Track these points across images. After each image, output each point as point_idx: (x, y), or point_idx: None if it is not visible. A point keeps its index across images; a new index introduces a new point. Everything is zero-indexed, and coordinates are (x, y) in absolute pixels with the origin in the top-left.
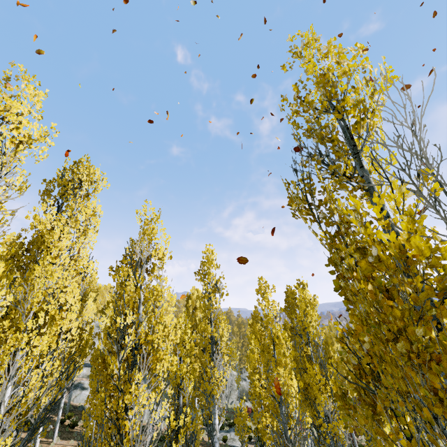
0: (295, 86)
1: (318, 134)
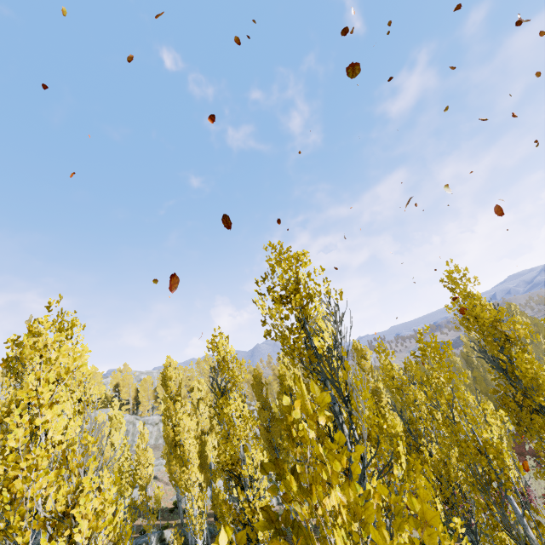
0: None
1: None
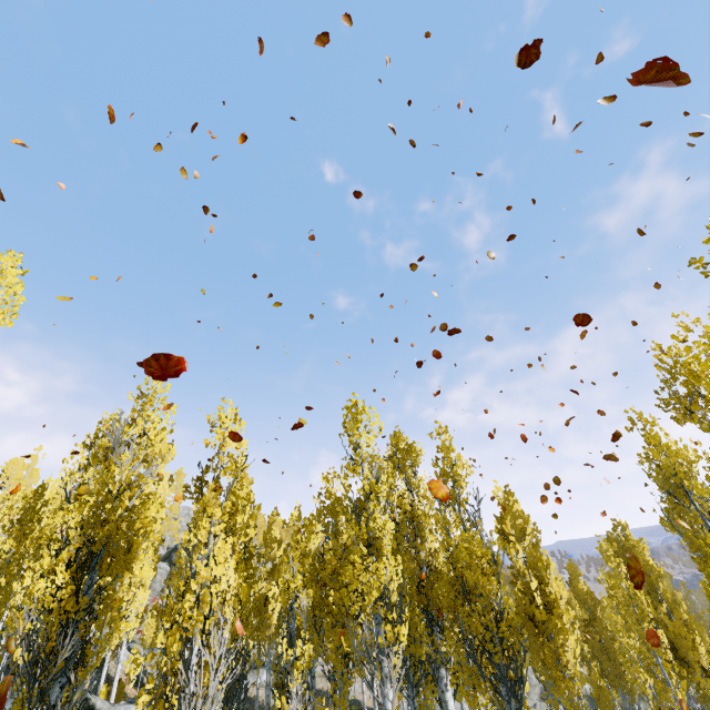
0: (647, 459)
1: (667, 486)
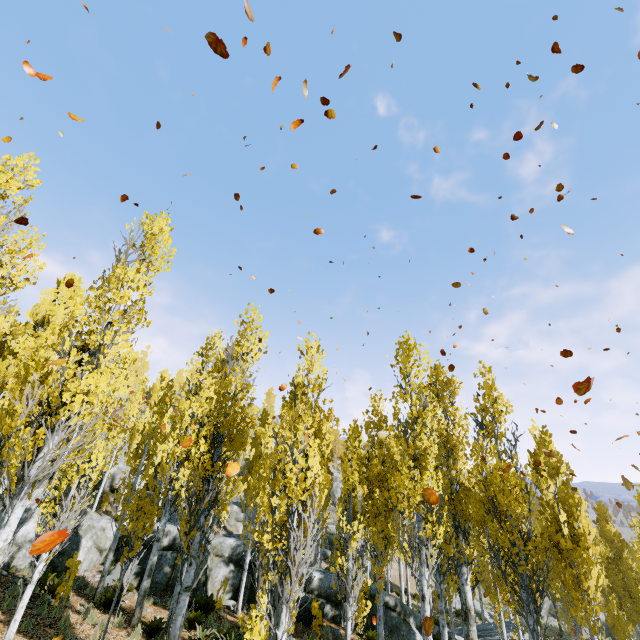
0: None
1: None
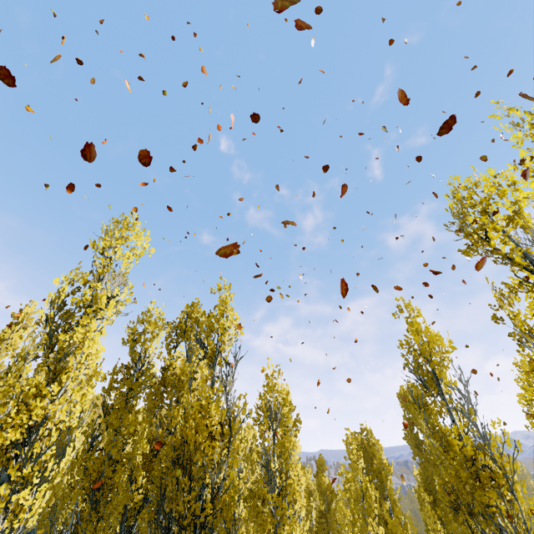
0: (407, 343)
1: (421, 372)
